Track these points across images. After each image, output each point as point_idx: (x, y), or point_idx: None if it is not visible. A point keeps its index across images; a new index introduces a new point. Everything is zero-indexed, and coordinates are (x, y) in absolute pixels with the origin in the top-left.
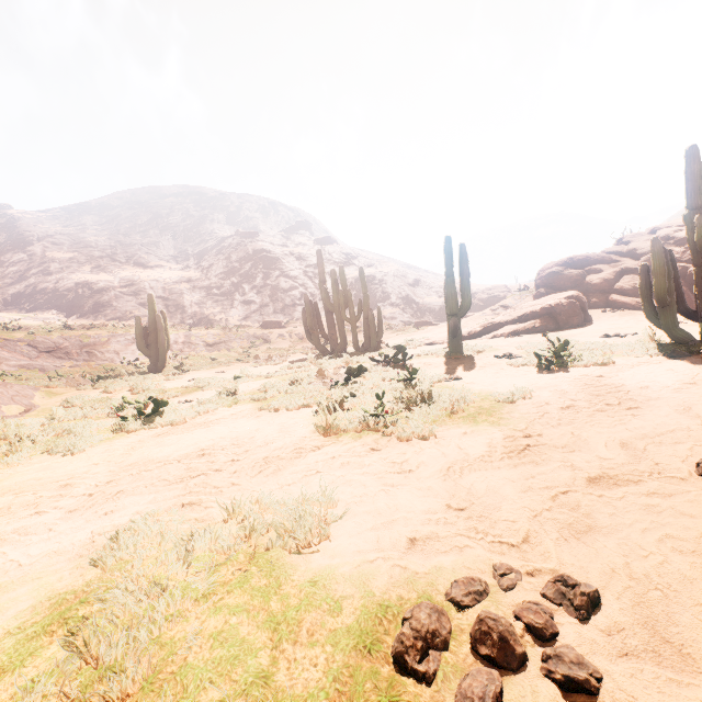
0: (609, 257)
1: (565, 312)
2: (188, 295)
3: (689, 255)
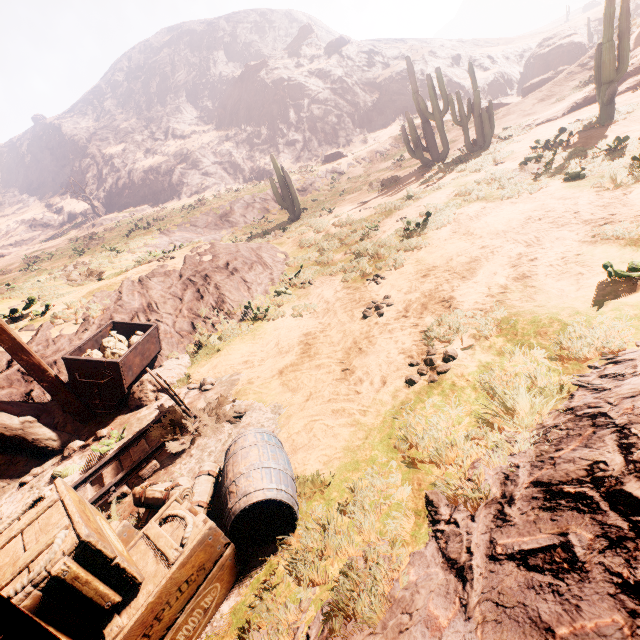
0: None
1: None
2: (236, 153)
3: None
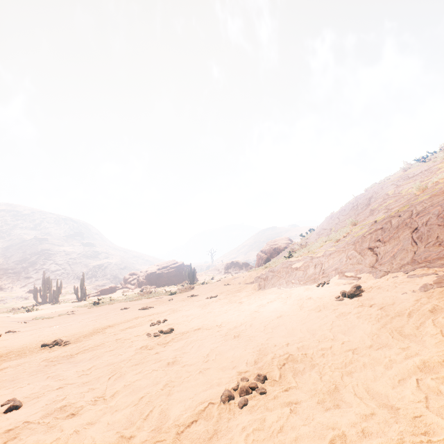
0: (138, 273)
1: (105, 291)
2: None
3: (143, 275)
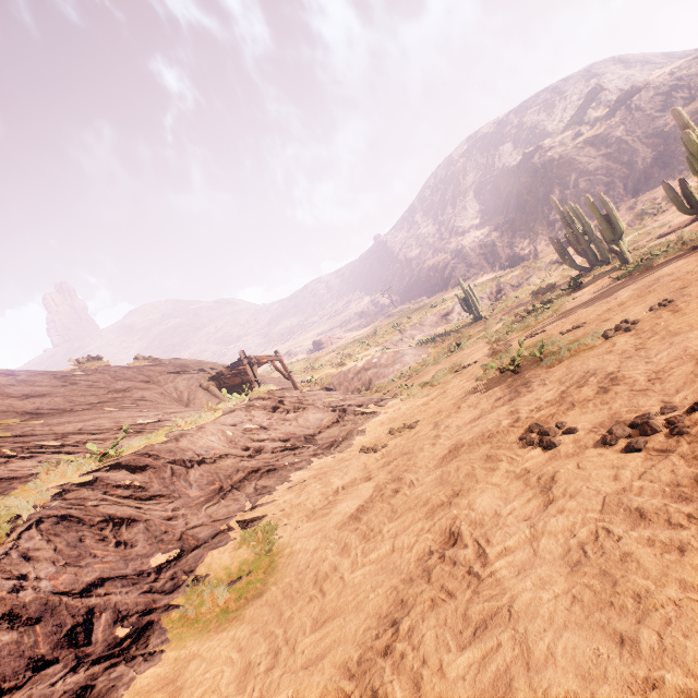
0: None
1: None
2: (498, 242)
3: None
